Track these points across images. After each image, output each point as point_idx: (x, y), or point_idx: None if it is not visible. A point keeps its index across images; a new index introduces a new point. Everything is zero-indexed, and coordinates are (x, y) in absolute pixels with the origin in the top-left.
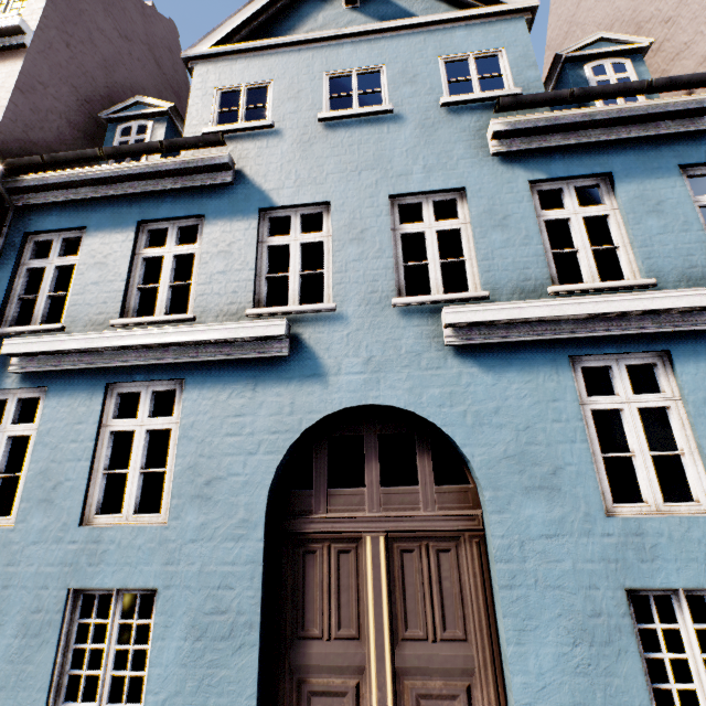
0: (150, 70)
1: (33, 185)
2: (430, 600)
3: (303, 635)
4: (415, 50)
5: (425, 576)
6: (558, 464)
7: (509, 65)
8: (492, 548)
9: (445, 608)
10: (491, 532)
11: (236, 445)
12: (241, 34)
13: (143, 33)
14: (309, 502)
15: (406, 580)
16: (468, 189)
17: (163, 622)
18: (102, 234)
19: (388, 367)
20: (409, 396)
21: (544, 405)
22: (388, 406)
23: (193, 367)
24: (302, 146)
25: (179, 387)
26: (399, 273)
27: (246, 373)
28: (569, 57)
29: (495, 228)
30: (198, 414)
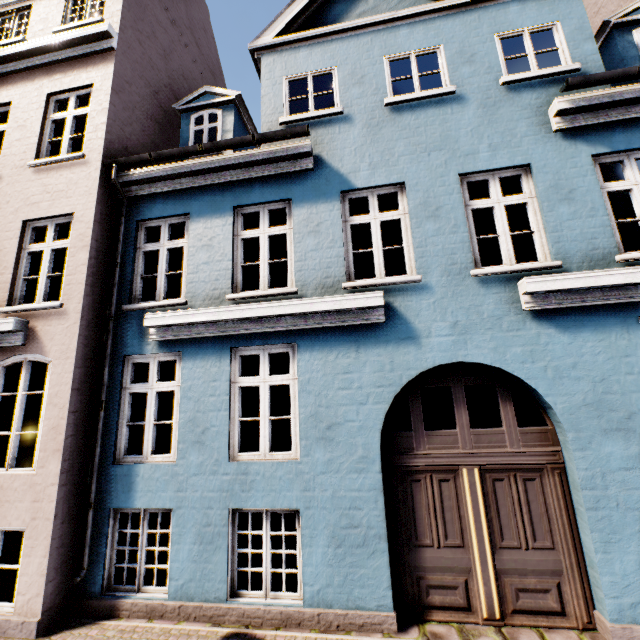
0: (193, 52)
1: (141, 179)
2: (521, 518)
3: (417, 544)
4: (470, 28)
5: (515, 499)
6: (632, 410)
7: (565, 39)
8: (577, 478)
9: (533, 524)
10: (575, 465)
11: (348, 397)
12: (299, 22)
13: (186, 18)
14: (410, 441)
15: (499, 503)
16: (533, 165)
17: (309, 534)
18: (203, 219)
19: (473, 330)
20: (494, 354)
21: (617, 360)
22: (474, 362)
23: (302, 333)
24: (372, 130)
25: (291, 350)
26: (473, 245)
27: (348, 337)
28: (618, 23)
29: (562, 202)
30: (311, 372)
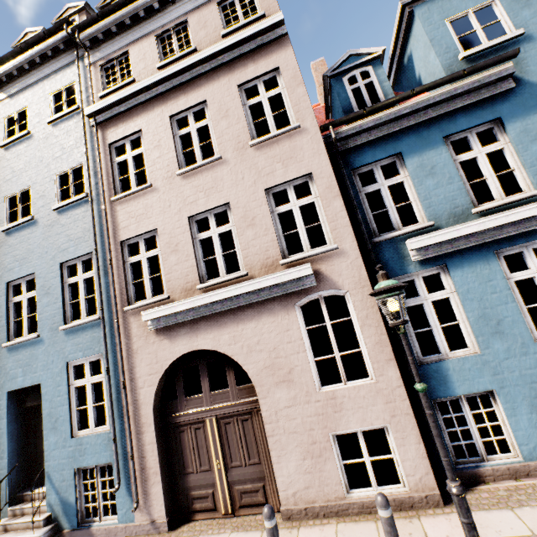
0: None
1: (350, 134)
2: None
3: None
4: None
5: None
6: None
7: None
8: None
9: None
10: None
11: None
12: None
13: None
14: None
15: None
16: None
17: None
18: (417, 154)
19: None
20: None
21: None
22: None
23: None
24: None
25: None
26: None
27: None
28: None
29: None
30: None
